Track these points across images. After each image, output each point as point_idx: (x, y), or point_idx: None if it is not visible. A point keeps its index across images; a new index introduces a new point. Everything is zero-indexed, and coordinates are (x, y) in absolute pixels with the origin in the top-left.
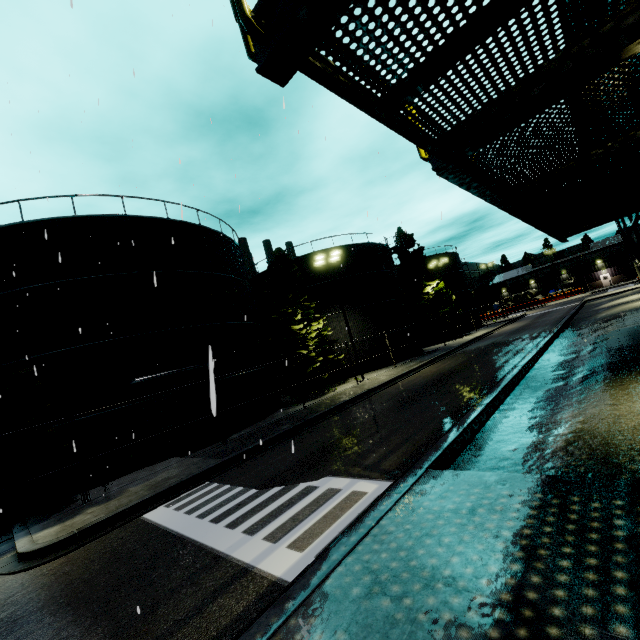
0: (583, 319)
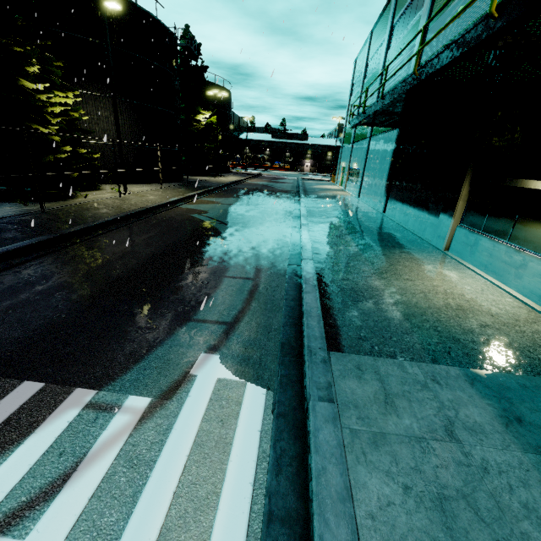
0: (309, 193)
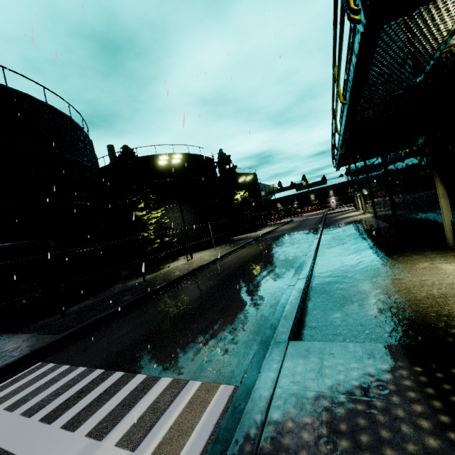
0: (331, 224)
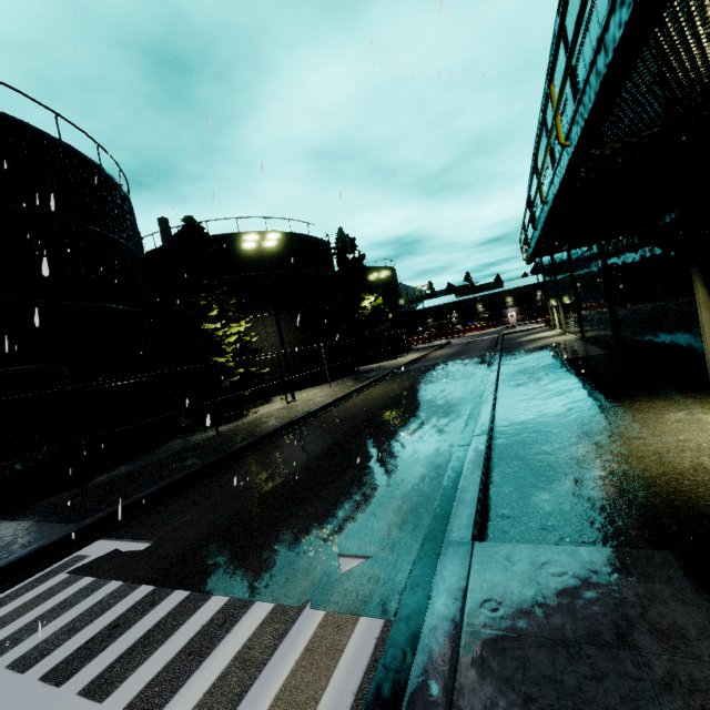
0: (512, 349)
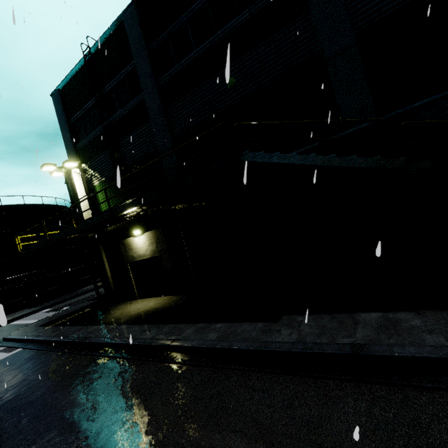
0: None
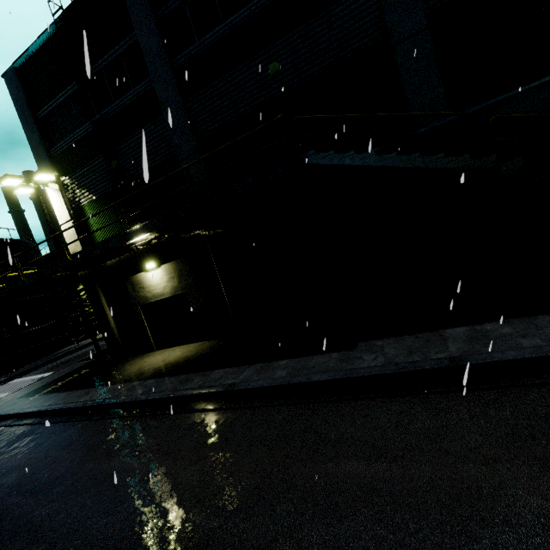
0: None
